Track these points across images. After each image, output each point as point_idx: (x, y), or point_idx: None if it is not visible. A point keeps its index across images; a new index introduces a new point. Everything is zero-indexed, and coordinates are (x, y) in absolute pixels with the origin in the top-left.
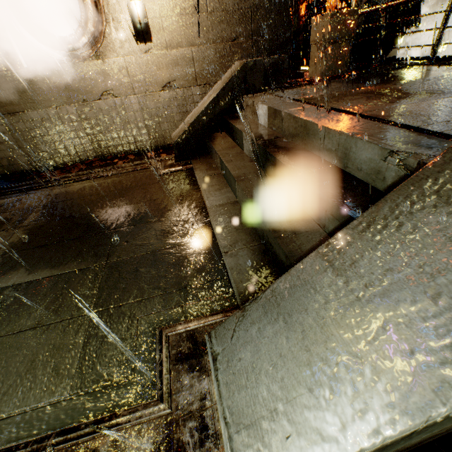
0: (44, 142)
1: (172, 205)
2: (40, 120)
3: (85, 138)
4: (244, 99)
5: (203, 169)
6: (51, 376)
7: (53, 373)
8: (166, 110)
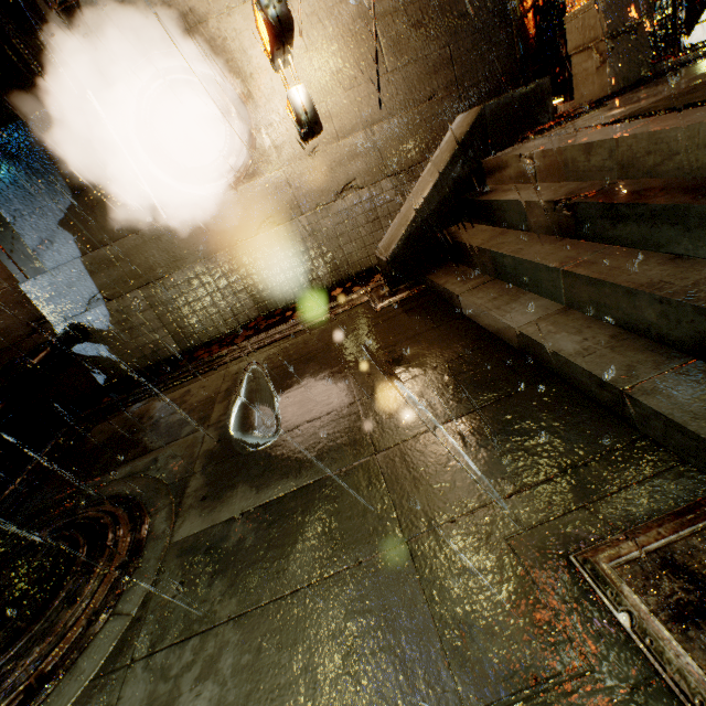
0: (193, 310)
1: (431, 345)
2: (186, 282)
3: (243, 293)
4: (491, 161)
5: (456, 281)
6: (403, 675)
7: (403, 667)
8: (347, 225)
